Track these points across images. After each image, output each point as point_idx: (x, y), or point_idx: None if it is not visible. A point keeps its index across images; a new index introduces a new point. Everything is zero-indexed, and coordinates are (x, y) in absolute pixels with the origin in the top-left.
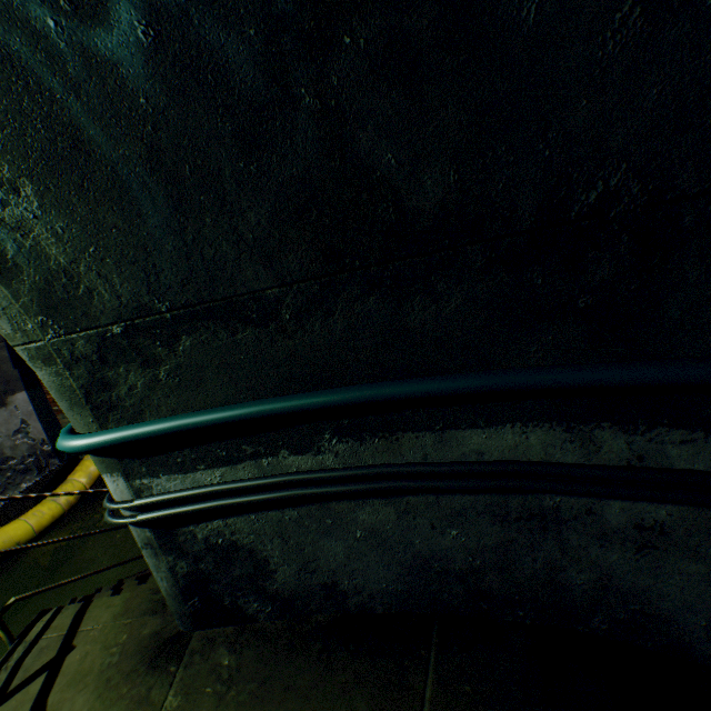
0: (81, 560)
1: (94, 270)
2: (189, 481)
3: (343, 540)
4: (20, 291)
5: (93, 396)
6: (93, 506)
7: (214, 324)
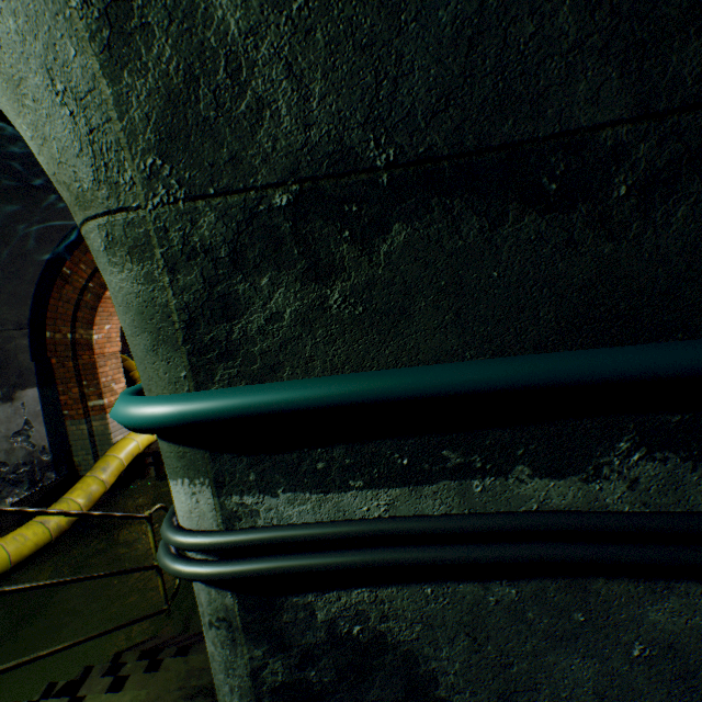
0: (61, 609)
1: (283, 58)
2: (326, 508)
3: (599, 658)
4: (131, 93)
5: (199, 327)
6: (86, 535)
7: (462, 204)
